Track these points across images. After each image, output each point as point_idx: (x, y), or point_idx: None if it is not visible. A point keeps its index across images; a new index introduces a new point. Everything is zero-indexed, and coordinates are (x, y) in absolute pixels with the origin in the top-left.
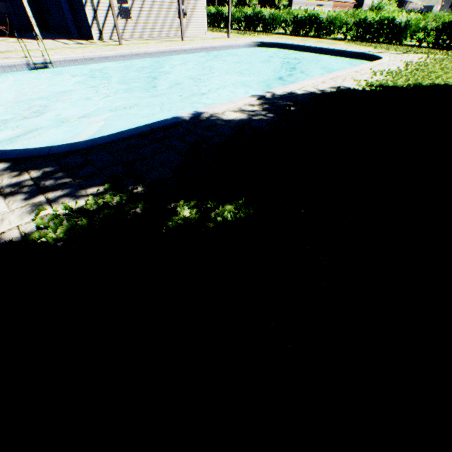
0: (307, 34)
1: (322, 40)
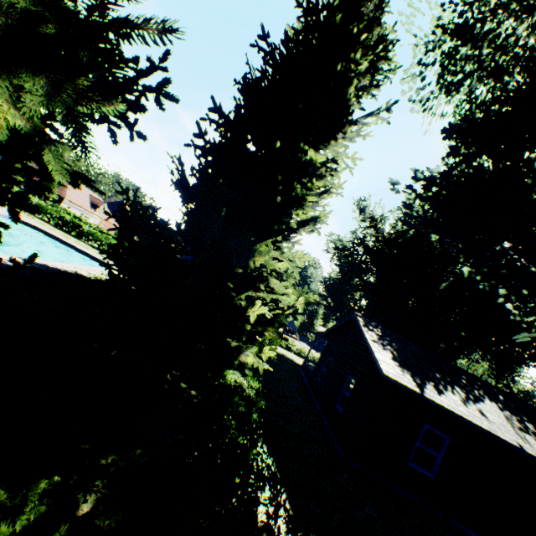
0: (70, 232)
1: (81, 242)
